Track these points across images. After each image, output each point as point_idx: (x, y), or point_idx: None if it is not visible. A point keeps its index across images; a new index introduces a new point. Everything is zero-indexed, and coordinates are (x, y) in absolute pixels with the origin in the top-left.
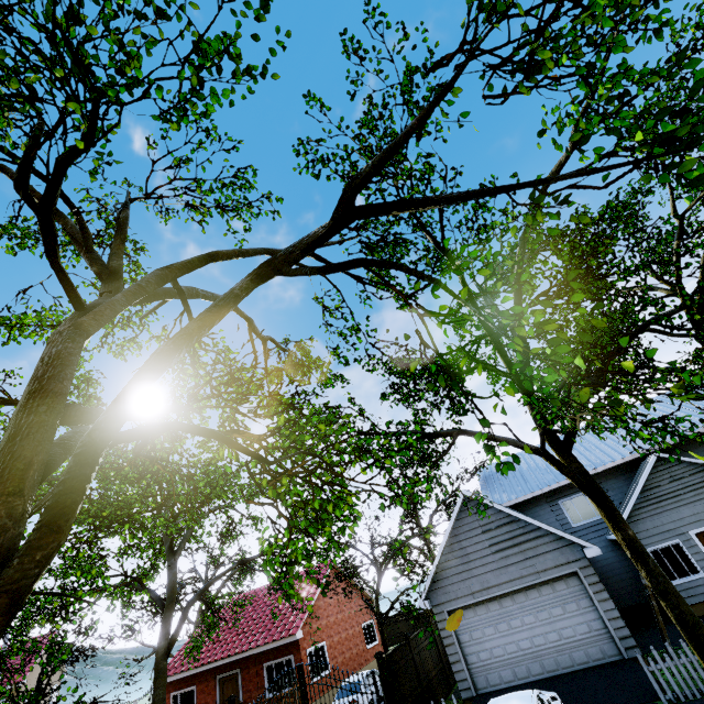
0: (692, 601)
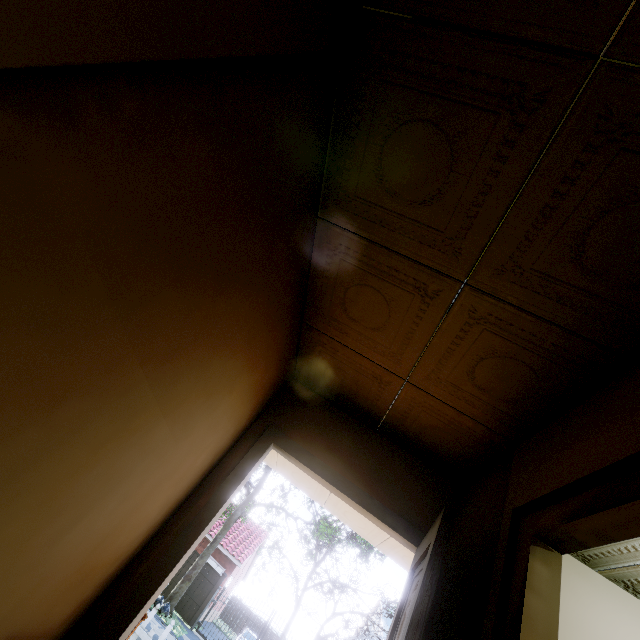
0: None
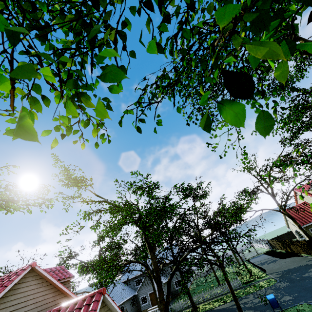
0: (144, 309)
